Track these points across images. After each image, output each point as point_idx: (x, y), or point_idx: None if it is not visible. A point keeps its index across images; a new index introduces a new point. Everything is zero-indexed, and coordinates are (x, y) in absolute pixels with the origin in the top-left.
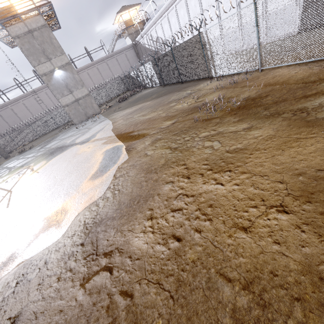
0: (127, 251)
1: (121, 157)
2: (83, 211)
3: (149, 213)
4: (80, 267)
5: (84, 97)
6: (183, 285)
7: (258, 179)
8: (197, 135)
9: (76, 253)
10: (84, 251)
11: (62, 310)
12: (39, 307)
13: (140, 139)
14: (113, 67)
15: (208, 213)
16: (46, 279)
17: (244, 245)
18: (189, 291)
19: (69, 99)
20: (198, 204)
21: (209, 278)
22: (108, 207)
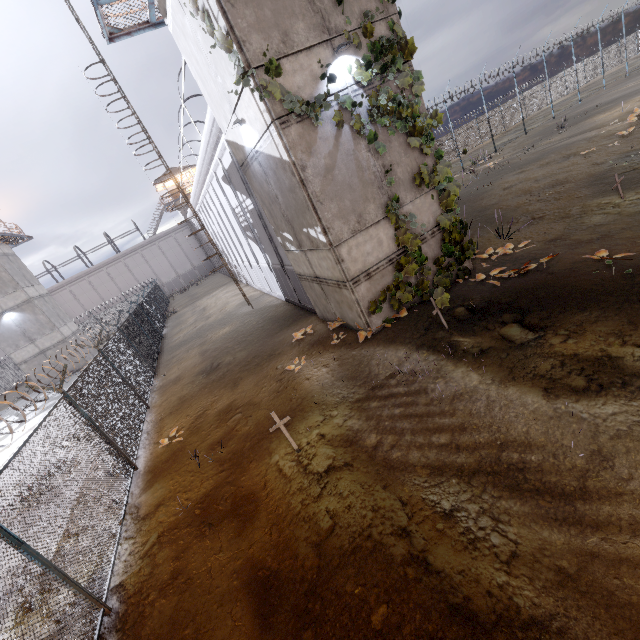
0: None
1: None
2: None
3: None
4: None
5: (57, 345)
6: None
7: None
8: None
9: None
10: None
11: None
12: None
13: None
14: (154, 258)
15: None
16: None
17: None
18: None
19: (28, 352)
20: None
21: None
22: None
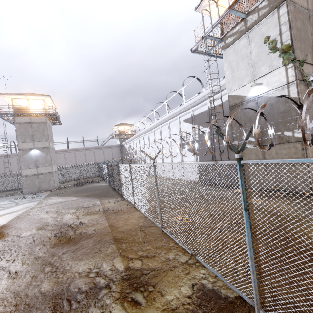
0: None
1: None
2: None
3: None
4: None
5: (46, 173)
6: None
7: None
8: (0, 261)
9: None
10: None
11: None
12: None
13: None
14: (98, 155)
15: None
16: None
17: None
18: None
19: (31, 172)
20: None
21: None
22: None
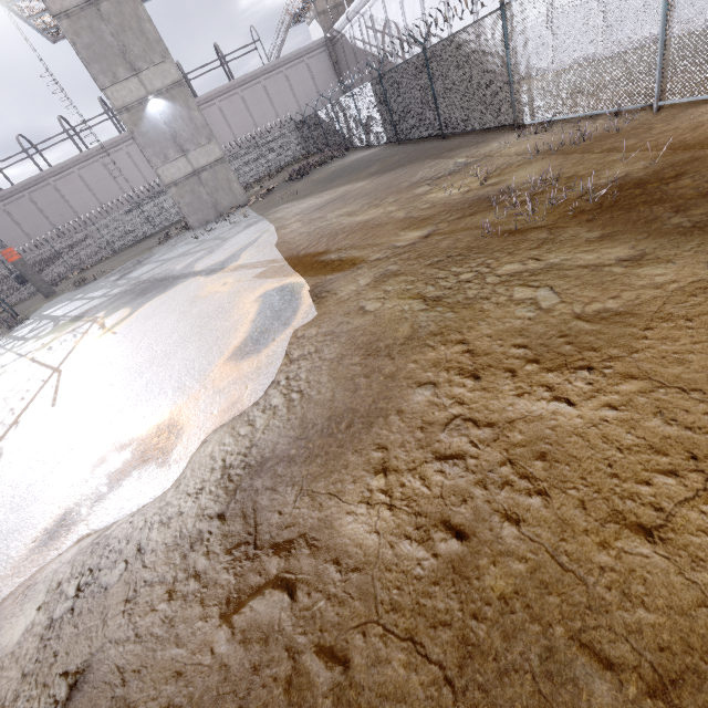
0: (329, 547)
1: (300, 312)
2: (219, 434)
3: (378, 458)
4: (218, 571)
5: (213, 166)
6: (478, 657)
7: (674, 399)
8: (492, 269)
9: (208, 536)
10: (226, 534)
11: (180, 672)
12: (129, 656)
13: (346, 272)
14: (279, 95)
15: (536, 476)
16: (143, 590)
17: (649, 577)
18: (495, 675)
19: (179, 170)
20: (506, 449)
21: (551, 649)
22: (276, 430)
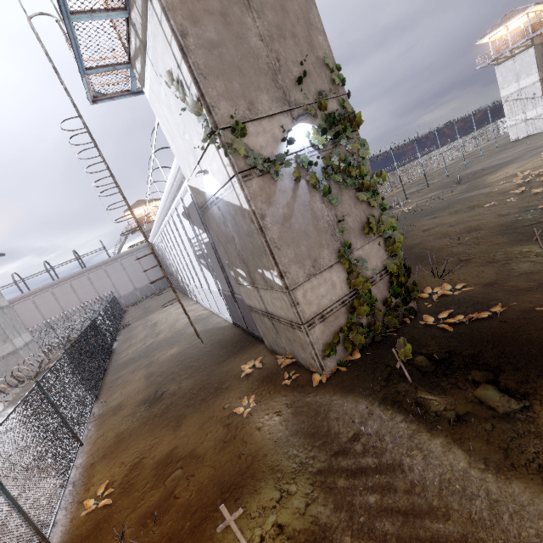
0: None
1: None
2: None
3: None
4: None
5: (6, 357)
6: None
7: None
8: None
9: None
10: None
11: None
12: None
13: None
14: (115, 273)
15: None
16: None
17: None
18: None
19: None
20: None
21: None
22: None
